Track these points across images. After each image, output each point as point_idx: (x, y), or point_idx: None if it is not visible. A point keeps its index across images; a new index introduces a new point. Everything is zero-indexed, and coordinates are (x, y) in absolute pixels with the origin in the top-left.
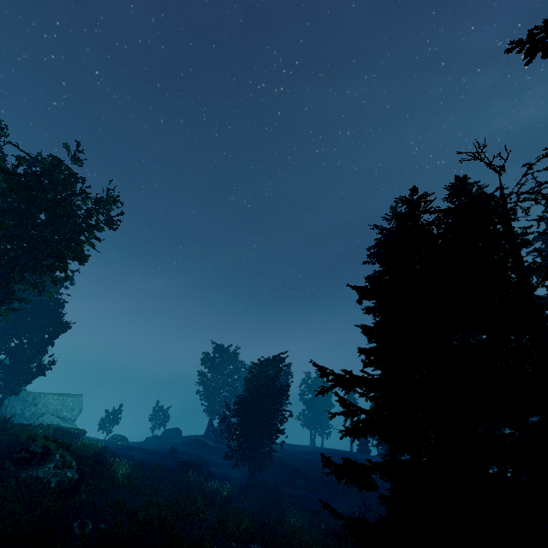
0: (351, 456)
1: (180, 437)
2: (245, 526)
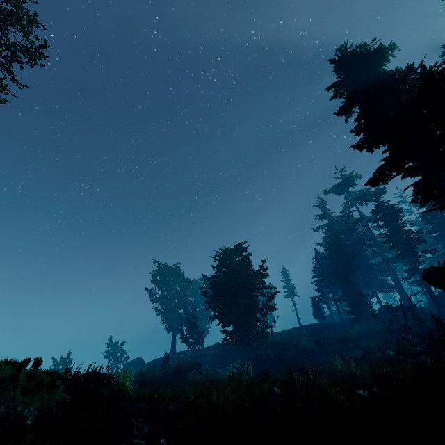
0: (312, 324)
1: (145, 365)
2: (317, 383)
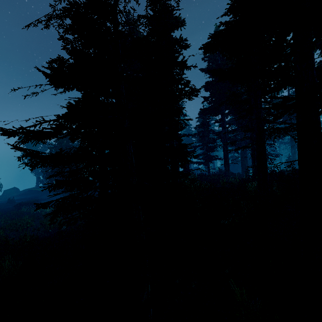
0: None
1: (18, 192)
2: (59, 221)
